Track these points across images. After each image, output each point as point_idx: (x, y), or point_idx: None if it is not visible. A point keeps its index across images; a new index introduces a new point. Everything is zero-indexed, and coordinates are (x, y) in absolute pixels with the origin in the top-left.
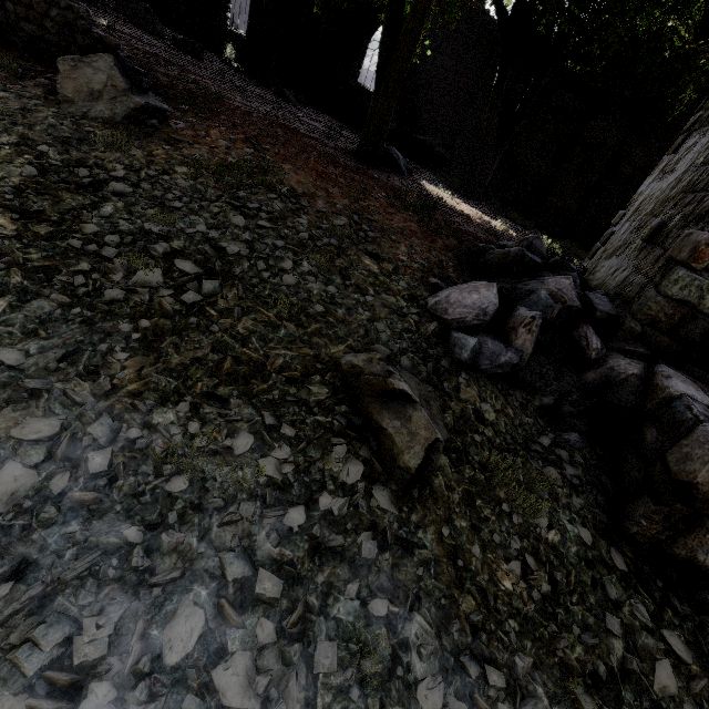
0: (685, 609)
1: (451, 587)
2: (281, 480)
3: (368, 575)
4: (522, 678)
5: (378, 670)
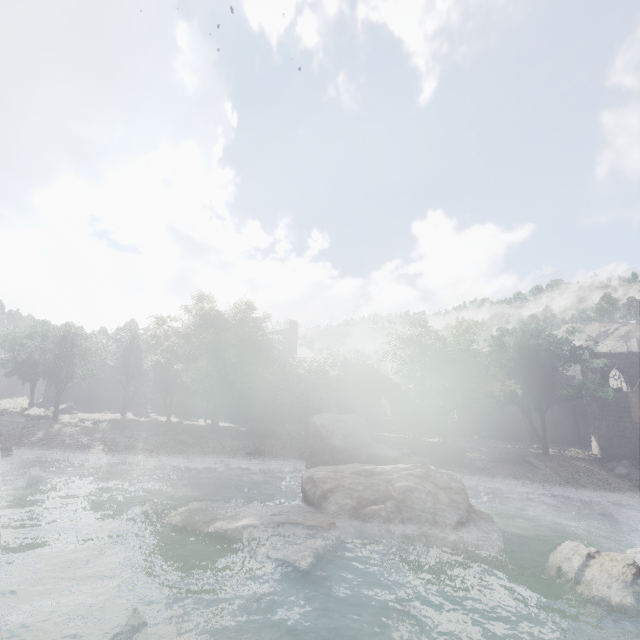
0: None
1: None
2: None
3: None
4: None
5: None
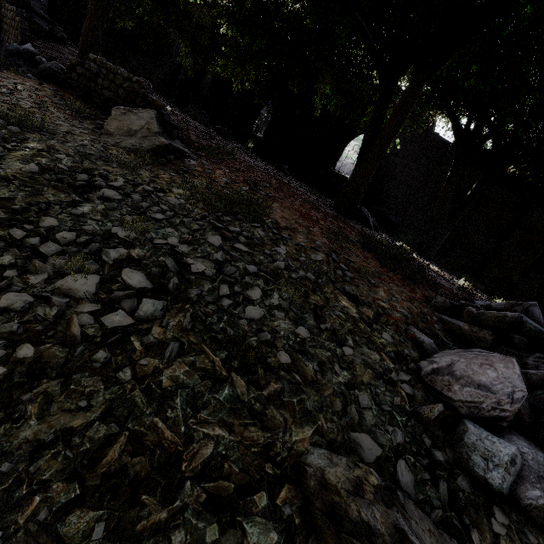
0: None
1: None
2: None
3: None
4: None
5: None
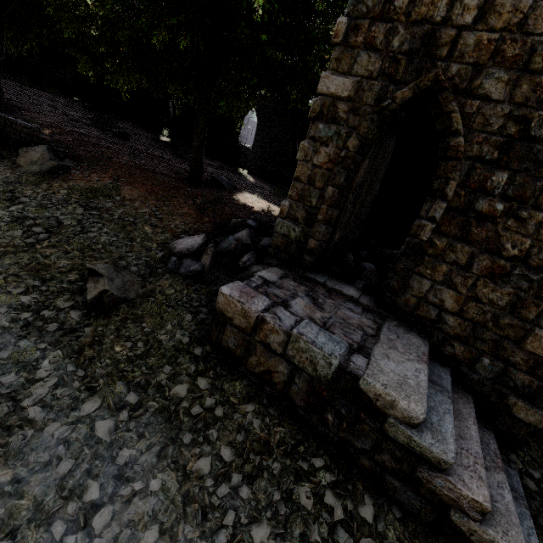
0: (222, 372)
1: (86, 346)
2: (28, 304)
3: (46, 337)
4: (97, 377)
5: (24, 361)
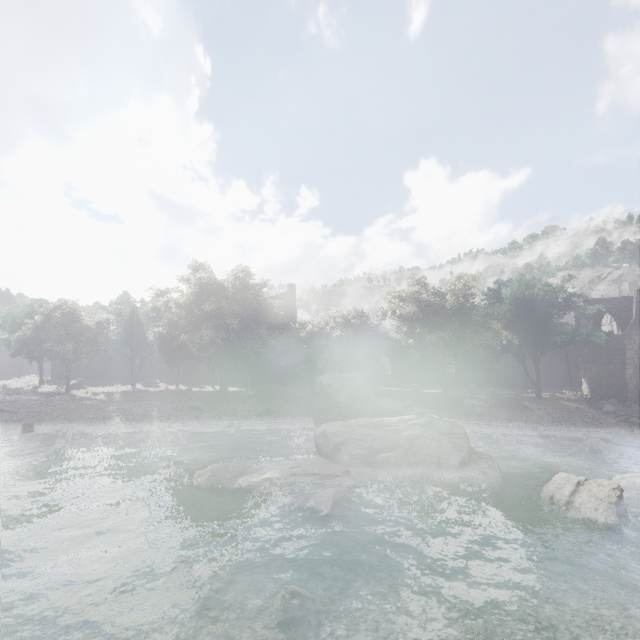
0: None
1: None
2: (635, 428)
3: None
4: None
5: None
